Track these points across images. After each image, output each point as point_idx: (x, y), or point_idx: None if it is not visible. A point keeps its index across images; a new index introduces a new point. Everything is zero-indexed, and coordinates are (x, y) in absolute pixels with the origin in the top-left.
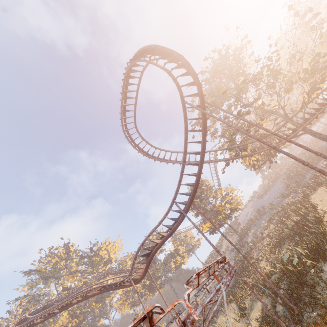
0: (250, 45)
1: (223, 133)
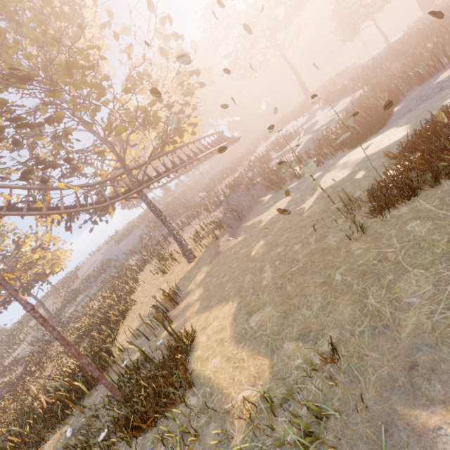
0: (107, 4)
1: None
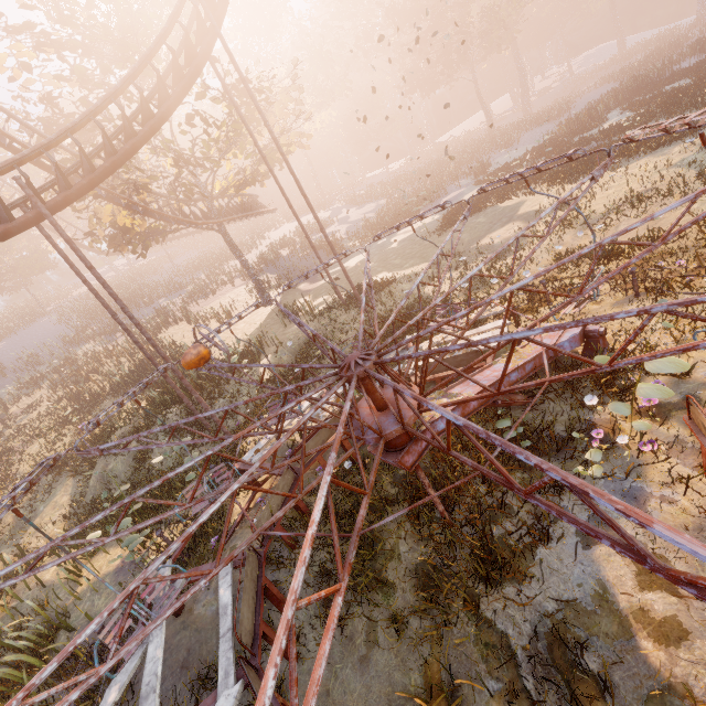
0: None
1: (66, 122)
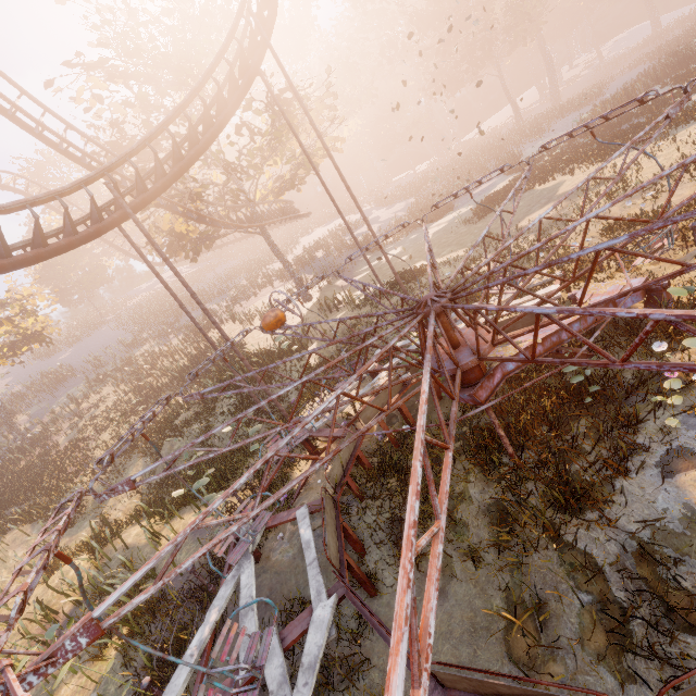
0: None
1: (130, 143)
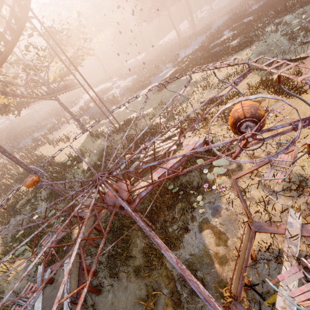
0: None
1: None
